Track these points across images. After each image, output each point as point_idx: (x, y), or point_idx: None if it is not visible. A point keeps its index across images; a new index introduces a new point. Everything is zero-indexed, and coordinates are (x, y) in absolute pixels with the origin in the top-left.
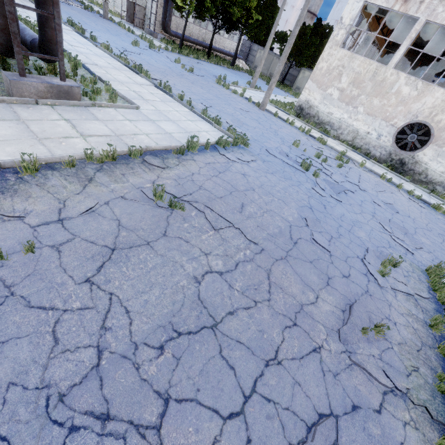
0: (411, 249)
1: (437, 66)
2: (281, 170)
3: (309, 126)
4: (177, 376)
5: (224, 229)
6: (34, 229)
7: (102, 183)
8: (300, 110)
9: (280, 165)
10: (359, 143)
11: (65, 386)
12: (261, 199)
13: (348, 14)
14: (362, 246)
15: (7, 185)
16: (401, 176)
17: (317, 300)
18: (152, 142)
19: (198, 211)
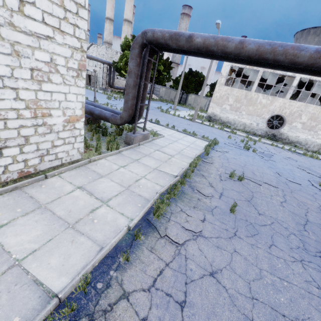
0: (319, 177)
1: (263, 85)
2: (240, 152)
3: (217, 125)
4: (320, 238)
5: (262, 184)
6: (221, 199)
7: (207, 175)
8: (209, 118)
9: (237, 150)
10: (248, 129)
11: (302, 246)
12: (254, 168)
13: (224, 71)
14: (305, 179)
15: (189, 184)
16: (277, 142)
17: (320, 205)
18: (191, 152)
19: (246, 179)
